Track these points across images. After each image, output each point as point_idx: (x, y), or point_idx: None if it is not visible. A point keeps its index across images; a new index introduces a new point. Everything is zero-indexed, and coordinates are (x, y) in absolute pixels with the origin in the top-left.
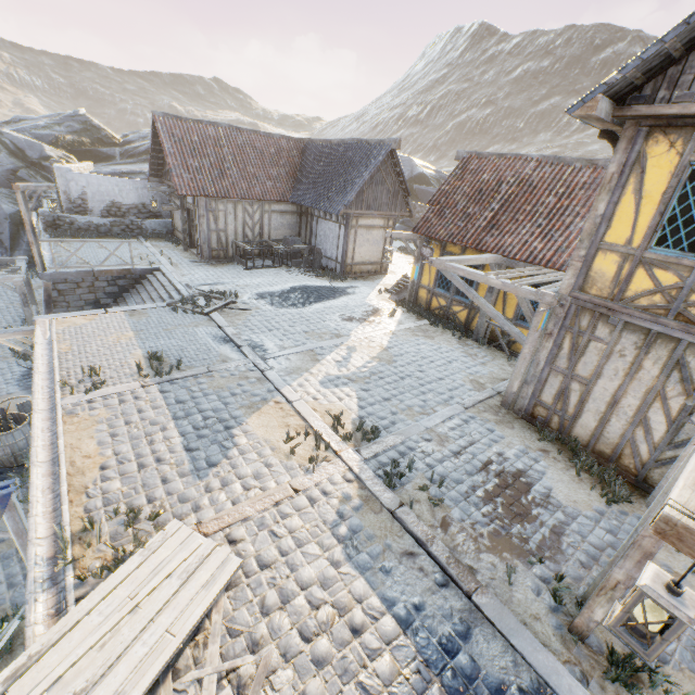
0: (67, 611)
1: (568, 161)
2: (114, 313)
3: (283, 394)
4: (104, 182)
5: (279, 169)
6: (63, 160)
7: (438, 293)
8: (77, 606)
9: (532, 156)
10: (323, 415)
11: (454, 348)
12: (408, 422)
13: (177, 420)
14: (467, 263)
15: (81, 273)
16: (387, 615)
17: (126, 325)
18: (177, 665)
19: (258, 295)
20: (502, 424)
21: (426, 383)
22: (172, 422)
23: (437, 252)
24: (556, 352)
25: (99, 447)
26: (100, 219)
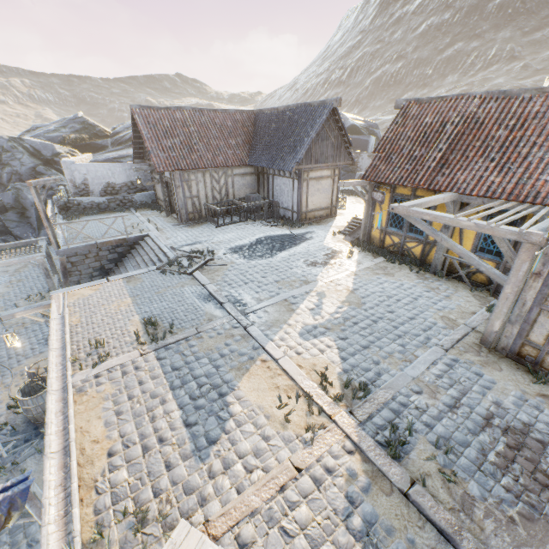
0: None
1: (515, 93)
2: (114, 281)
3: (268, 352)
4: (100, 169)
5: (236, 139)
6: (69, 154)
7: (390, 232)
8: None
9: (475, 94)
10: (308, 371)
11: (415, 283)
12: (393, 373)
13: (174, 390)
14: (427, 205)
15: (88, 246)
16: None
17: (124, 291)
18: None
19: (231, 250)
20: (488, 365)
21: (399, 325)
22: (170, 393)
23: (386, 195)
24: (547, 292)
25: (106, 429)
26: (100, 198)
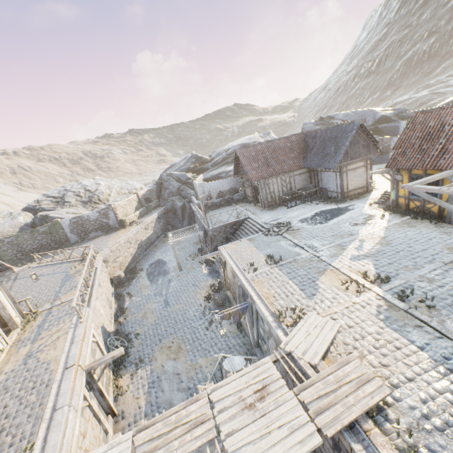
0: (288, 334)
1: None
2: (243, 241)
3: (333, 266)
4: (216, 184)
5: (294, 153)
6: (193, 177)
7: (412, 199)
8: (291, 331)
9: None
10: (356, 273)
11: (432, 230)
12: (406, 273)
13: (291, 280)
14: (427, 182)
15: (221, 226)
16: (411, 345)
17: (250, 245)
18: (329, 350)
19: (300, 221)
20: None
21: (414, 253)
22: (289, 281)
23: (405, 175)
24: None
25: (268, 290)
26: (216, 200)
